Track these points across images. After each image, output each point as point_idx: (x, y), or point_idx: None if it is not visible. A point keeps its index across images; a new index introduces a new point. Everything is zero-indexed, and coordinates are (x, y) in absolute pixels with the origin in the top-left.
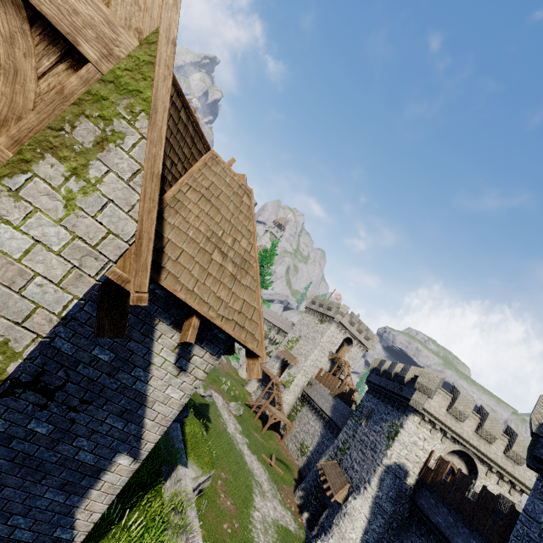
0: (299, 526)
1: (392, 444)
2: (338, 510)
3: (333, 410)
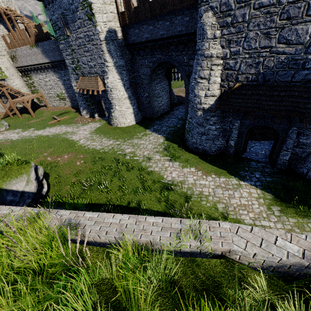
0: (99, 122)
1: (95, 19)
2: (107, 93)
3: (46, 54)
